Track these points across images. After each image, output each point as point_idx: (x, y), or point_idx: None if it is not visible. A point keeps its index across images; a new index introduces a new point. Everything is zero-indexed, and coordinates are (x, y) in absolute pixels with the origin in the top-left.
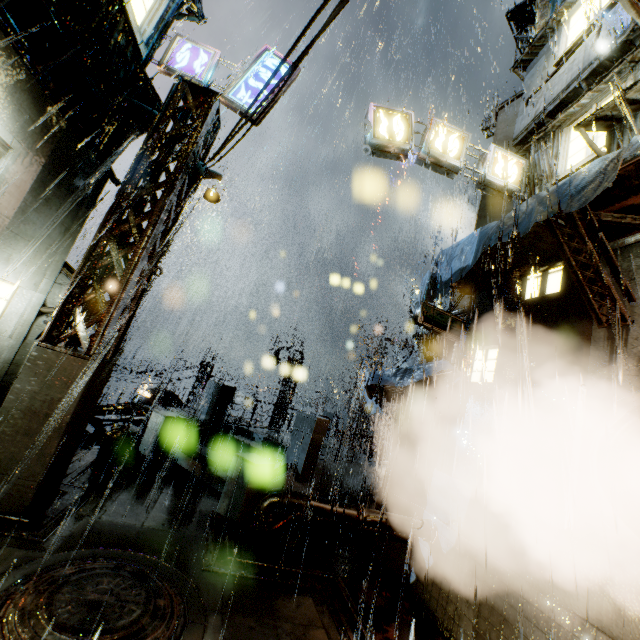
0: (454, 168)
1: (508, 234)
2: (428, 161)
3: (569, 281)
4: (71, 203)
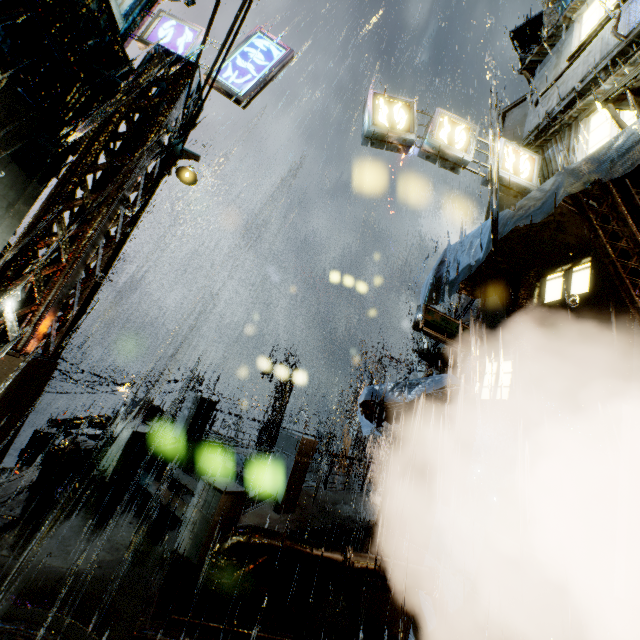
0: (460, 161)
1: (529, 216)
2: (432, 153)
3: (600, 278)
4: (16, 174)
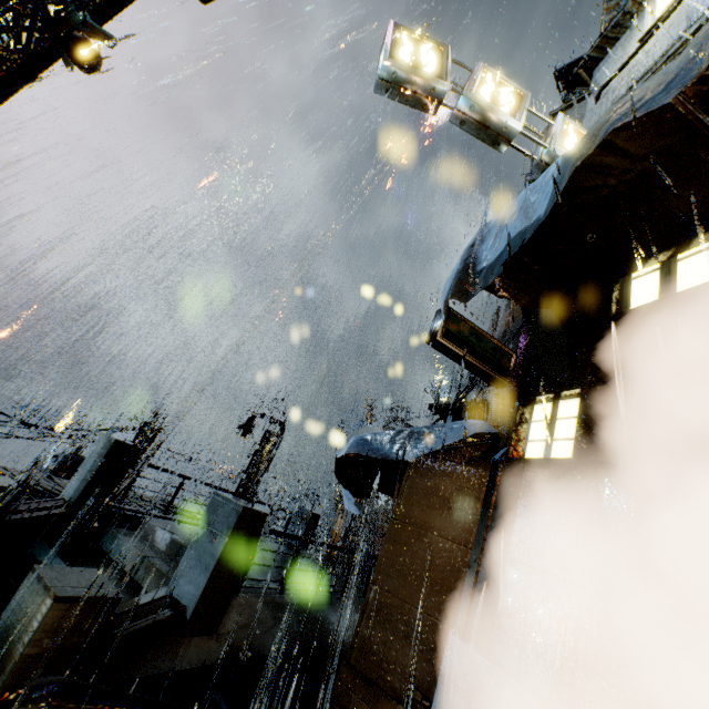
0: (506, 131)
1: (642, 107)
2: (469, 117)
3: None
4: None
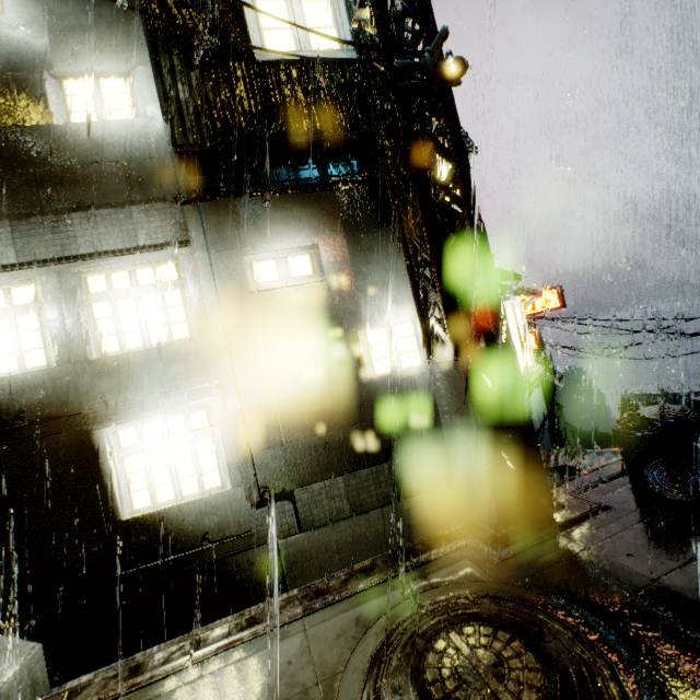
0: None
1: None
2: None
3: None
4: (391, 232)
